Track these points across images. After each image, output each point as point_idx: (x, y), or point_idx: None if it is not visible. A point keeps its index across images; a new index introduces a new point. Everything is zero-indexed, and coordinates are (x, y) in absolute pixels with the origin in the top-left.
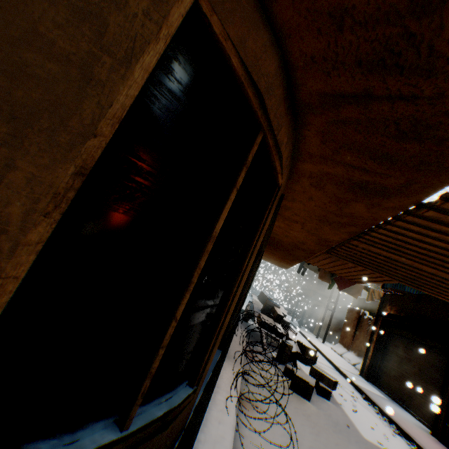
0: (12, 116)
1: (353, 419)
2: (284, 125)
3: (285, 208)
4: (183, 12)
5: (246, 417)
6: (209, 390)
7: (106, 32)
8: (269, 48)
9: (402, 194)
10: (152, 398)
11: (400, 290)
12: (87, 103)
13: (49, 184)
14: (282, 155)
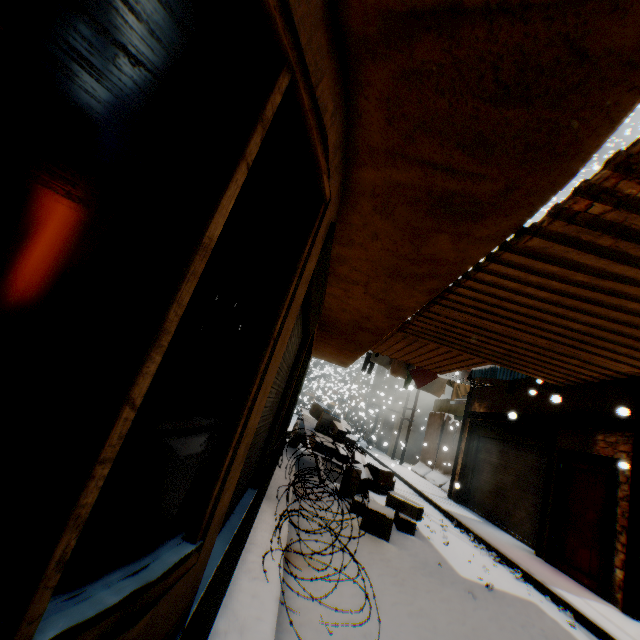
0: None
1: (446, 554)
2: (327, 76)
3: (340, 259)
4: None
5: (298, 581)
6: (235, 550)
7: None
8: None
9: (500, 212)
10: (102, 574)
11: (490, 380)
12: None
13: None
14: (327, 134)
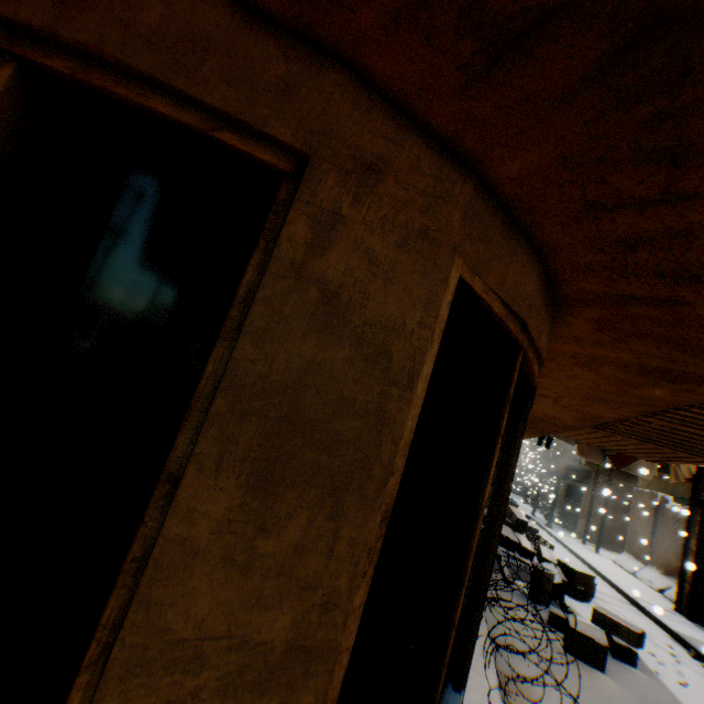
0: (332, 489)
1: (684, 699)
2: (544, 327)
3: None
4: (450, 297)
5: None
6: None
7: (391, 363)
8: (527, 264)
9: None
10: None
11: None
12: (383, 444)
13: (363, 542)
14: (543, 361)
